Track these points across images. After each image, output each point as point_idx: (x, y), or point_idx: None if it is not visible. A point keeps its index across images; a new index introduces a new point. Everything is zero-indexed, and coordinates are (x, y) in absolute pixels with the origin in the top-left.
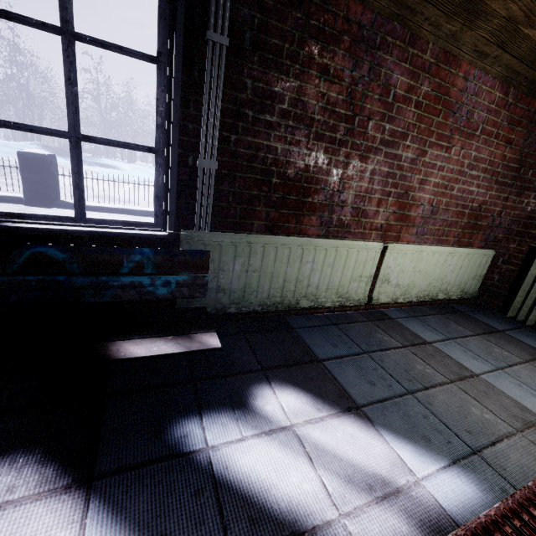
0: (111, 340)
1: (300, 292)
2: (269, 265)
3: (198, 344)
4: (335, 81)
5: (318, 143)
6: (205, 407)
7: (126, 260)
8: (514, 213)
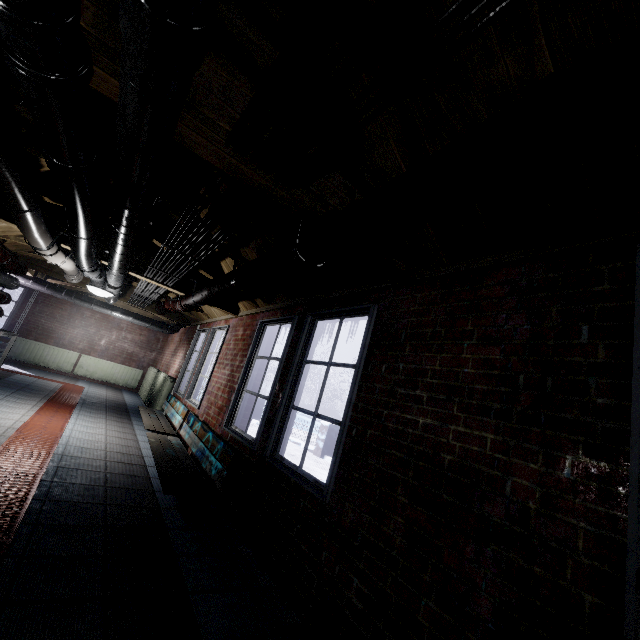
0: None
1: (41, 360)
2: (32, 349)
3: None
4: (65, 311)
5: (58, 322)
6: None
7: None
8: (150, 358)
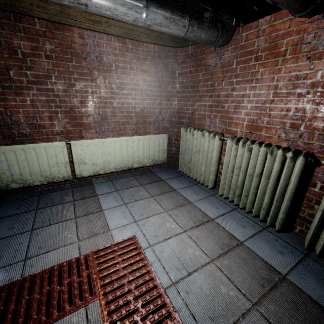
0: None
1: (7, 180)
2: None
3: None
4: None
5: None
6: None
7: None
8: (170, 111)
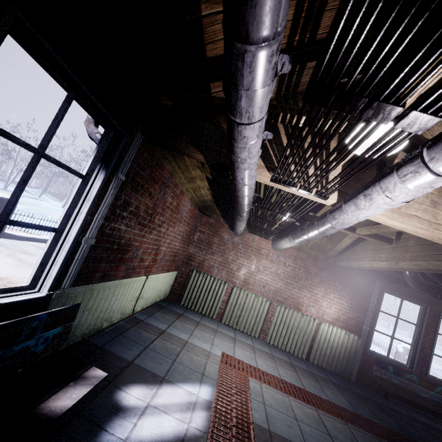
0: (33, 407)
1: (105, 317)
2: (97, 303)
3: (95, 379)
4: (152, 198)
5: (138, 226)
6: (101, 423)
7: (26, 328)
8: (185, 254)
